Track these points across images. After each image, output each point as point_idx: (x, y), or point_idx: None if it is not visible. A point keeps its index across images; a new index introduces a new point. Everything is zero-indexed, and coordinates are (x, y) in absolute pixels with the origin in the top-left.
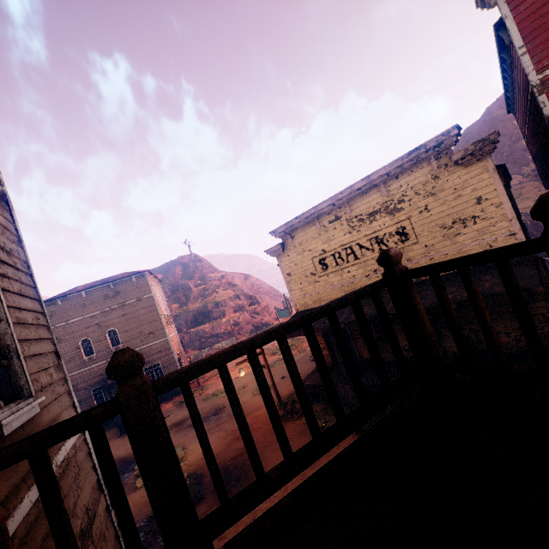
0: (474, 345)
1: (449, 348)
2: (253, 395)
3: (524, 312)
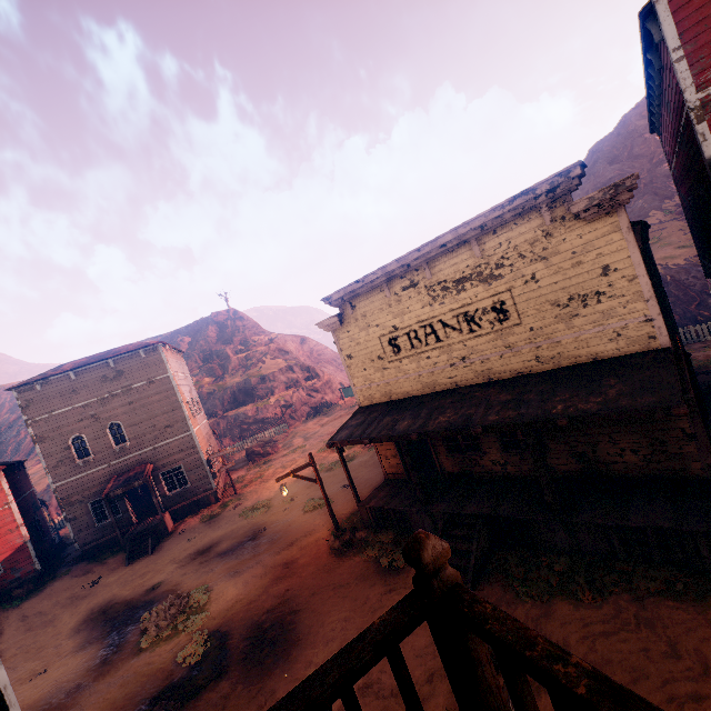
0: (591, 463)
1: (557, 465)
2: (303, 511)
3: None
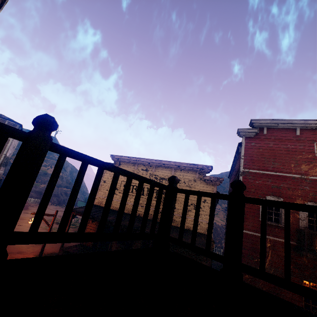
0: None
1: None
2: None
3: (212, 221)
